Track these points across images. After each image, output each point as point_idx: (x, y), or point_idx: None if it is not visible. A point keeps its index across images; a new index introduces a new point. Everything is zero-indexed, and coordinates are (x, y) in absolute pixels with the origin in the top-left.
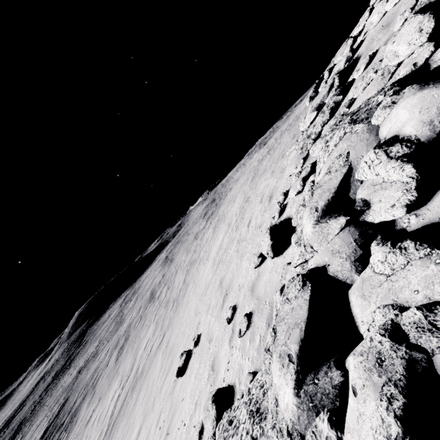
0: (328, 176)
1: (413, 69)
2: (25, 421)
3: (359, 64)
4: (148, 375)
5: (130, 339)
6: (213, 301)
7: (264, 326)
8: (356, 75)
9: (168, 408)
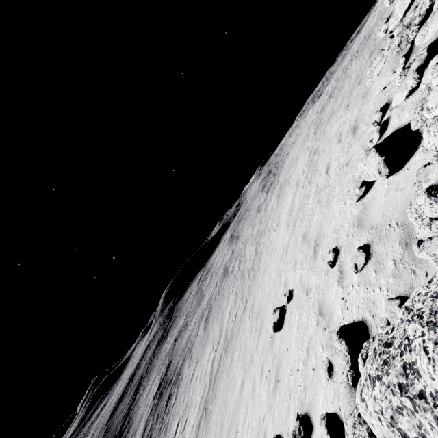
0: None
1: None
2: (143, 377)
3: None
4: (238, 338)
5: (213, 311)
6: (299, 256)
7: (397, 249)
8: None
9: (271, 359)
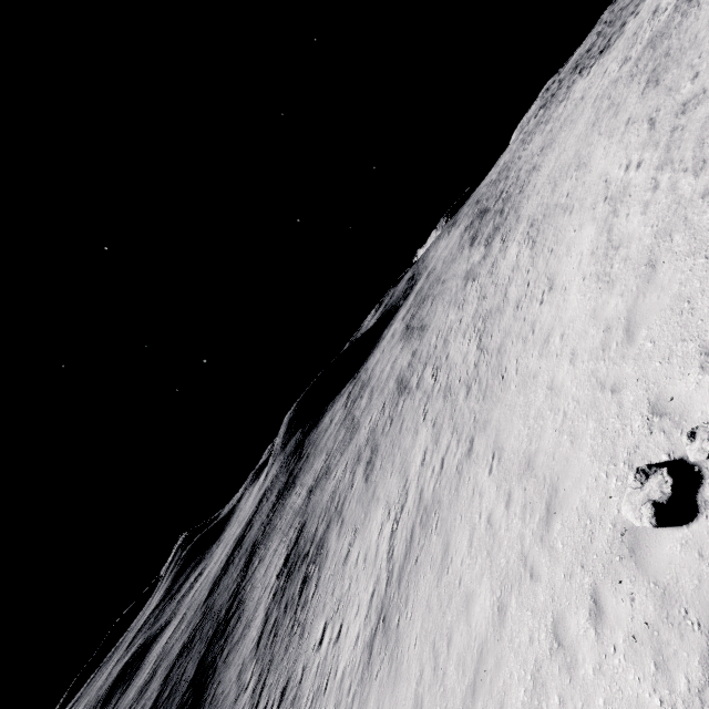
0: None
1: None
2: (258, 543)
3: None
4: (459, 507)
5: (381, 451)
6: None
7: None
8: None
9: (646, 595)
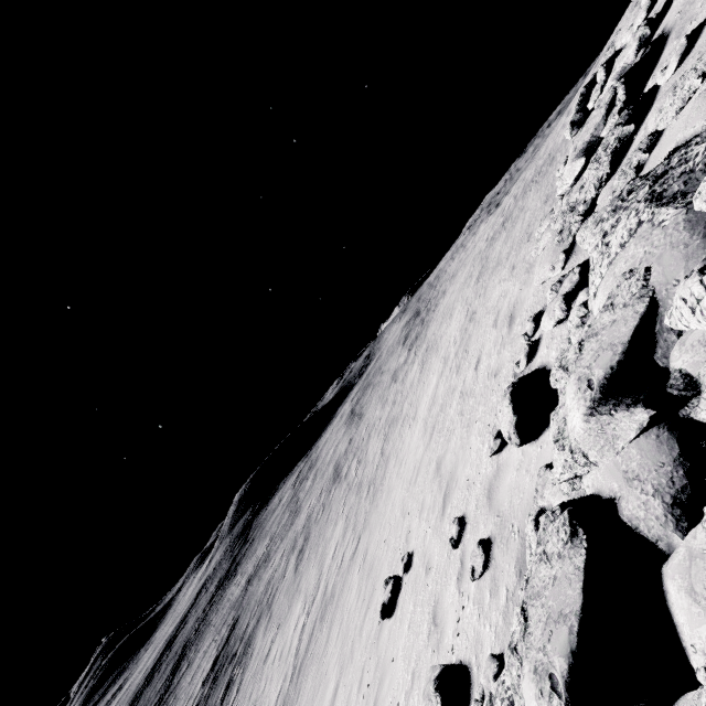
0: (609, 314)
1: None
2: (190, 643)
3: (666, 51)
4: (341, 601)
5: (311, 540)
6: (428, 498)
7: (512, 574)
8: (661, 79)
9: (373, 665)
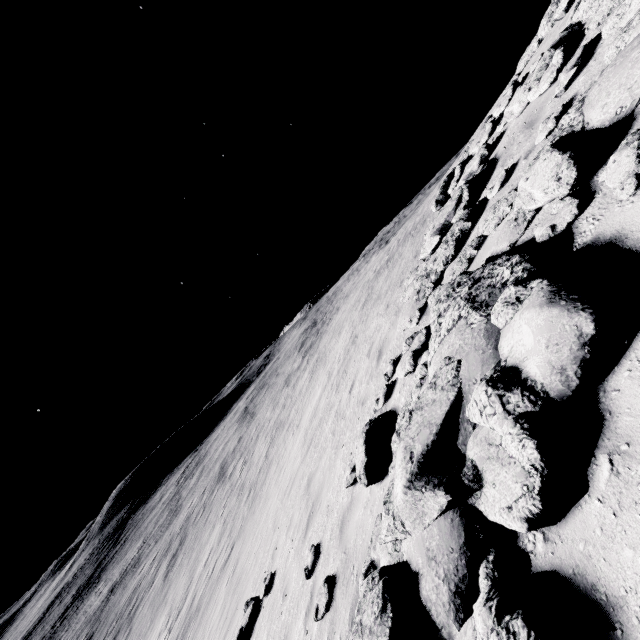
0: (432, 392)
1: (551, 234)
2: None
3: (495, 172)
4: (205, 617)
5: (187, 543)
6: (296, 515)
7: (346, 622)
8: (489, 194)
9: None
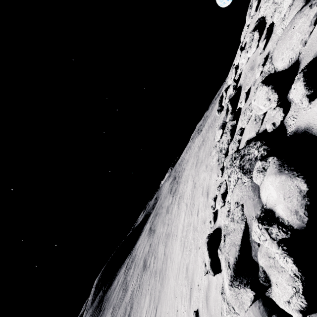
0: (232, 224)
1: (274, 128)
2: None
3: (241, 93)
4: None
5: (134, 308)
6: (183, 290)
7: None
8: (240, 106)
9: None
